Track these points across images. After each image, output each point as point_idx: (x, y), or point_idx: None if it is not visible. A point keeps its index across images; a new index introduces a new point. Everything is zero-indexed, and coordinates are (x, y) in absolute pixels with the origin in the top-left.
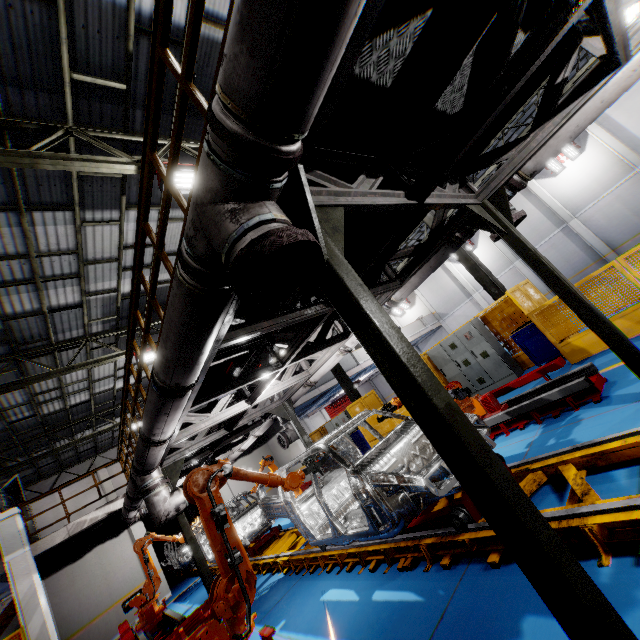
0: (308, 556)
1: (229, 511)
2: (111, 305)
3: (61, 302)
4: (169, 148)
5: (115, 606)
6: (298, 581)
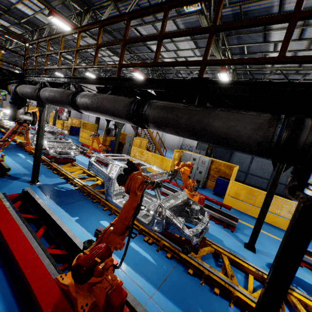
0: None
1: None
2: None
3: None
4: None
5: None
6: None
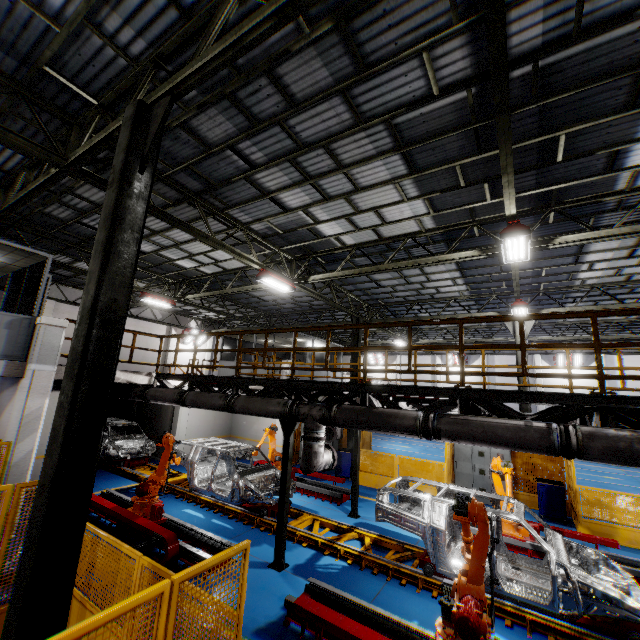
0: (400, 569)
1: (176, 435)
2: (294, 224)
3: (285, 198)
4: None
5: (39, 459)
6: (387, 584)
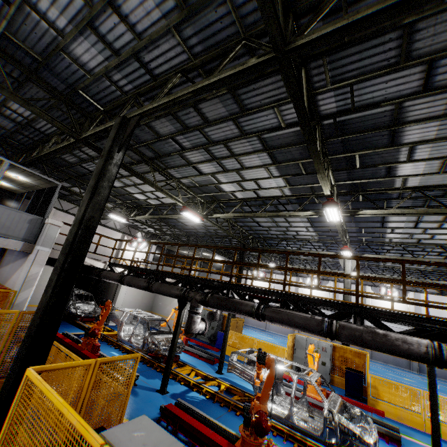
0: (237, 405)
1: (115, 305)
2: (206, 182)
3: (201, 167)
4: (332, 187)
5: (28, 306)
6: (227, 413)
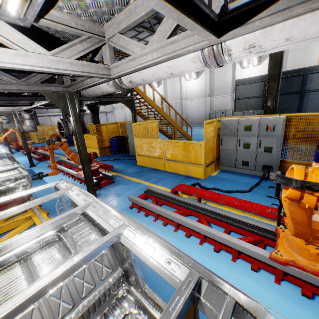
0: None
1: None
2: None
3: None
4: None
5: None
6: None
